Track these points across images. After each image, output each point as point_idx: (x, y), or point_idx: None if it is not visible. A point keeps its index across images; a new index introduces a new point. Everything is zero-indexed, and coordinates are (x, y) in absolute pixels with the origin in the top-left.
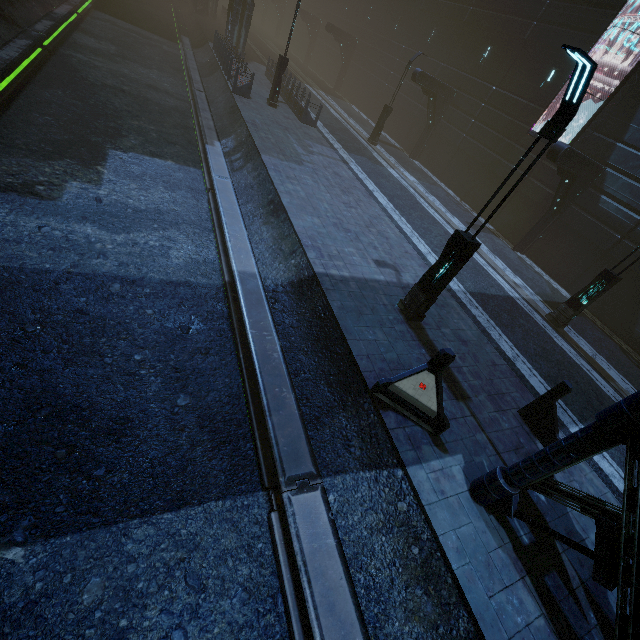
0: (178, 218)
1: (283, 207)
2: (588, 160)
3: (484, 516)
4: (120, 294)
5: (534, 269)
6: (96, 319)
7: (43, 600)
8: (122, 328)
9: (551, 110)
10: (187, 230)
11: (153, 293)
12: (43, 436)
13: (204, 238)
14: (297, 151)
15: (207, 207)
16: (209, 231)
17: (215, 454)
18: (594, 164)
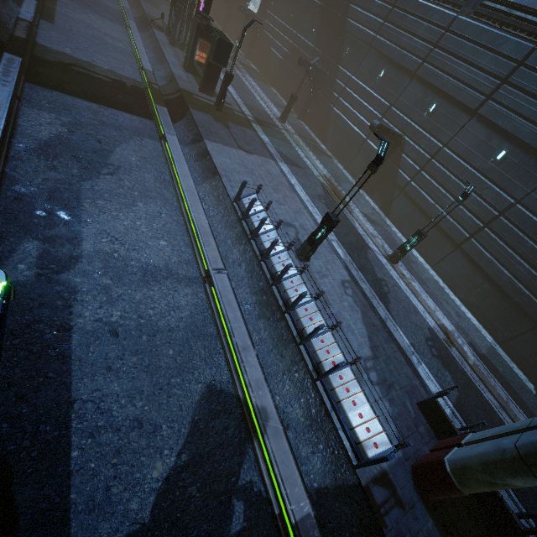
0: (109, 0)
1: (141, 5)
2: (255, 14)
3: (166, 37)
4: (96, 2)
5: (248, 62)
6: (92, 2)
7: (93, 14)
8: (98, 5)
9: (258, 2)
10: (112, 3)
11: (104, 5)
12: (88, 6)
13: (117, 6)
14: (154, 1)
15: (118, 3)
16: (118, 6)
17: (117, 22)
18: (258, 17)
